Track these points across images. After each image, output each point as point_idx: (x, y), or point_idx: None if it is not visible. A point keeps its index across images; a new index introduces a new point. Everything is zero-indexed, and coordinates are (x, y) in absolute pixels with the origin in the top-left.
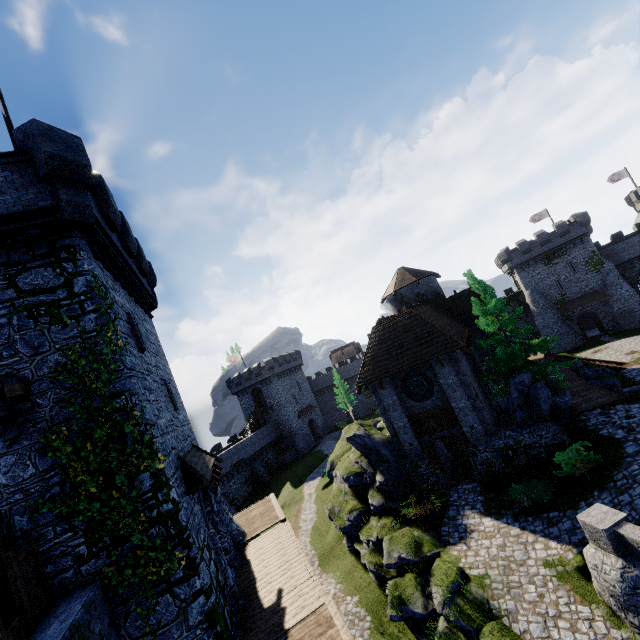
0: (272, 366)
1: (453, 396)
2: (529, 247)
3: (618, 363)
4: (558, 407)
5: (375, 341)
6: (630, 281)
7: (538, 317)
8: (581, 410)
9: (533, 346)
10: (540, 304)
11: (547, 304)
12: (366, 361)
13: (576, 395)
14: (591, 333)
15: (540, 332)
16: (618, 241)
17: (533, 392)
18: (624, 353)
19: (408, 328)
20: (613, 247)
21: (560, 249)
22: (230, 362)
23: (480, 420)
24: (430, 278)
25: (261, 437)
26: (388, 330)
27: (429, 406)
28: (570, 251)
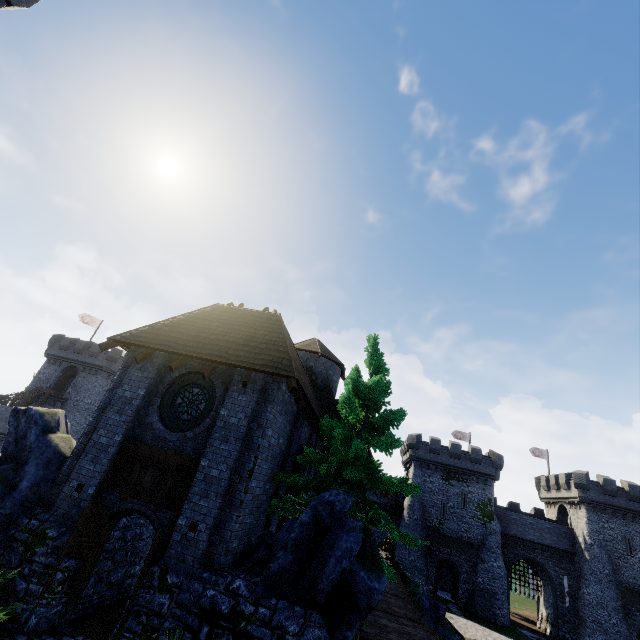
0: (116, 358)
1: (217, 447)
2: (439, 448)
3: (460, 635)
4: (353, 591)
5: (203, 314)
6: (506, 561)
7: (405, 528)
8: (385, 639)
9: (385, 475)
10: (415, 515)
11: (421, 521)
12: (164, 323)
13: (392, 615)
14: (442, 594)
15: (396, 549)
16: (513, 511)
17: (334, 532)
18: (467, 636)
19: (254, 325)
20: (508, 511)
21: (464, 473)
22: (81, 319)
23: (218, 523)
24: (335, 366)
25: (7, 418)
26: (230, 314)
27: (172, 443)
28: (471, 482)
